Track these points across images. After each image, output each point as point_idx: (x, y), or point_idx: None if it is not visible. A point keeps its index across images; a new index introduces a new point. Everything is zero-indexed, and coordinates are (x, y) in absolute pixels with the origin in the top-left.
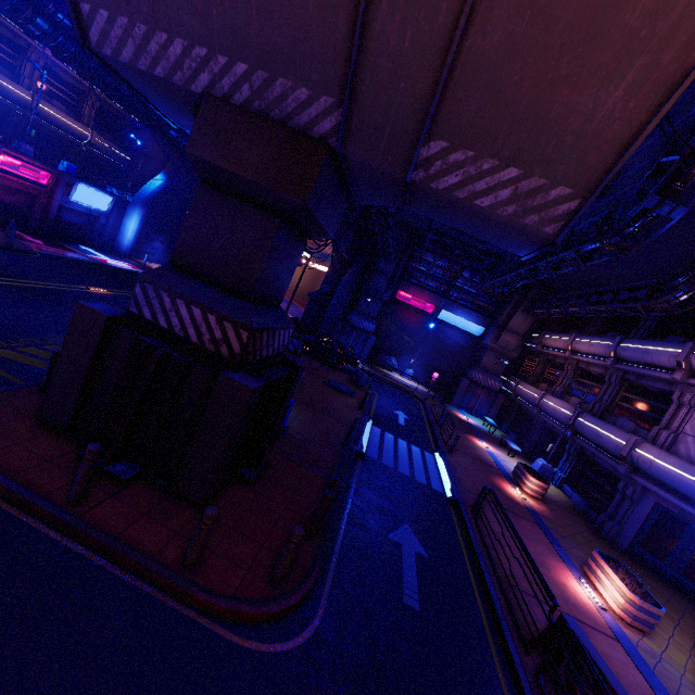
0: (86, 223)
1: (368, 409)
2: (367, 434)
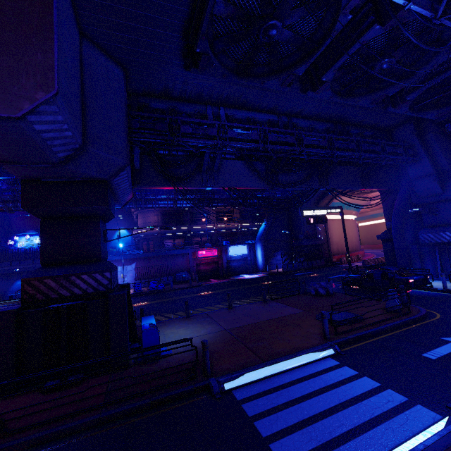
0: (243, 263)
1: (349, 337)
2: (280, 367)
